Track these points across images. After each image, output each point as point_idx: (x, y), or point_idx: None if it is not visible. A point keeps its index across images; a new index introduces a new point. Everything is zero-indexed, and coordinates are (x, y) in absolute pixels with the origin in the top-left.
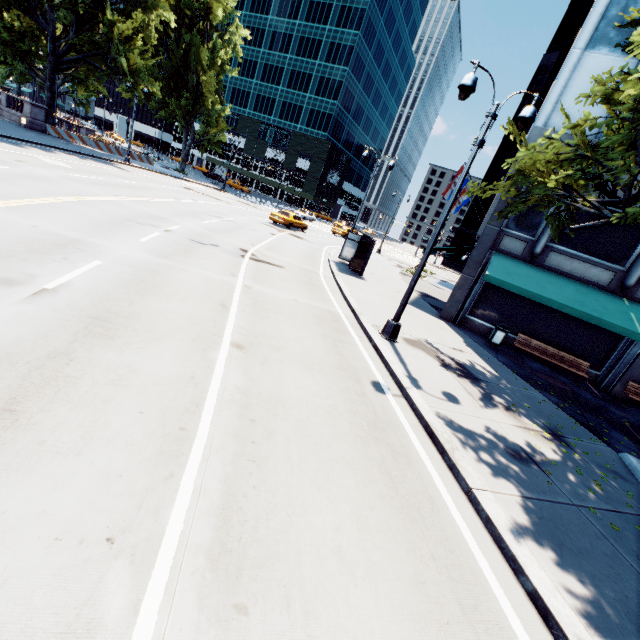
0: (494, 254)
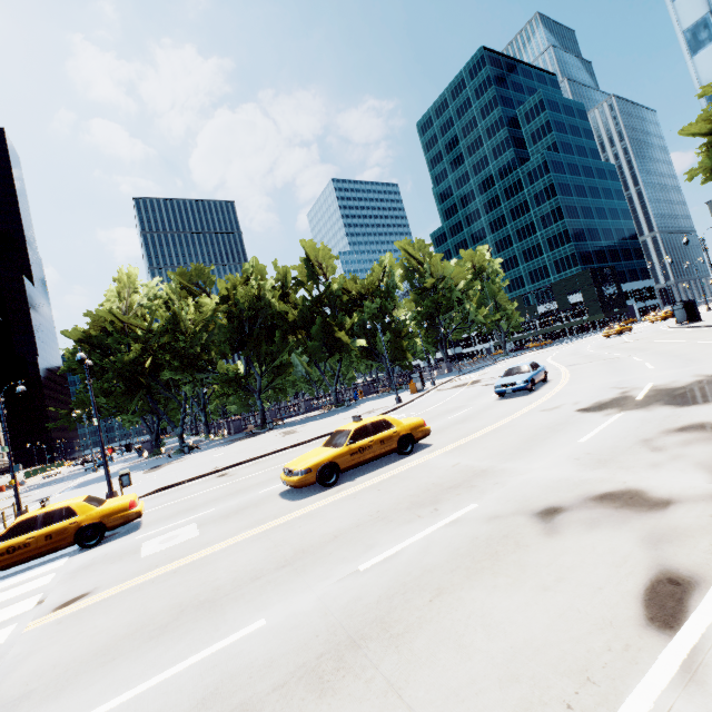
0: None
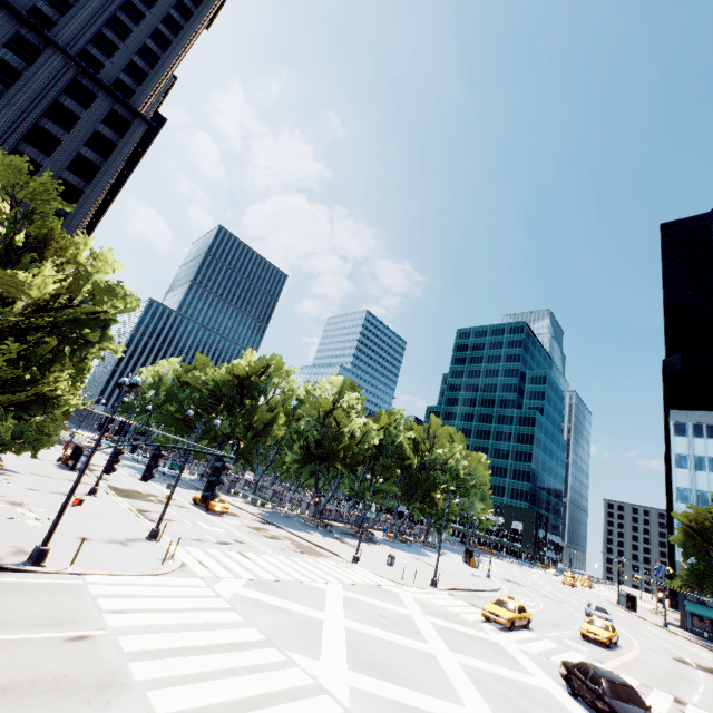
0: (686, 601)
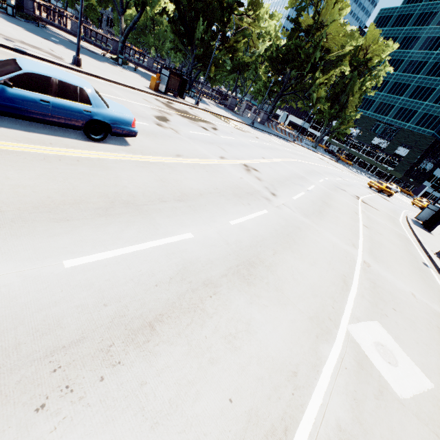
0: None
